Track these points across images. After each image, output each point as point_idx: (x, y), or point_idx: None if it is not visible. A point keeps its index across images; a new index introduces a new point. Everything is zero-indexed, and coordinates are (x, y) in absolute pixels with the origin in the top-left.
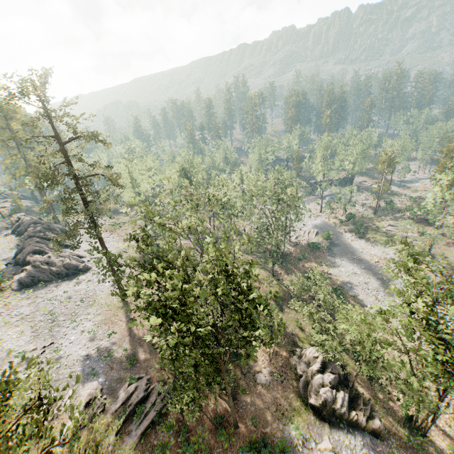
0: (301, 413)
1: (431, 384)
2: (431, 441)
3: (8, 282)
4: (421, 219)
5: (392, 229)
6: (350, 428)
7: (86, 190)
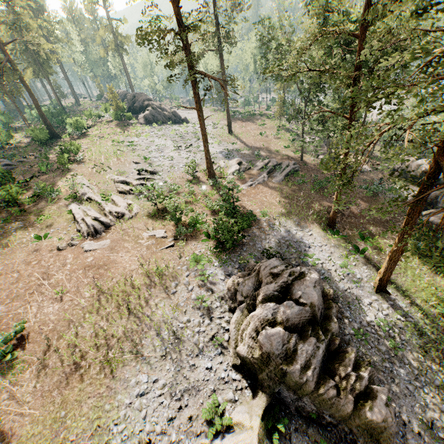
0: (401, 182)
1: None
2: None
3: (133, 121)
4: None
5: None
6: None
7: None
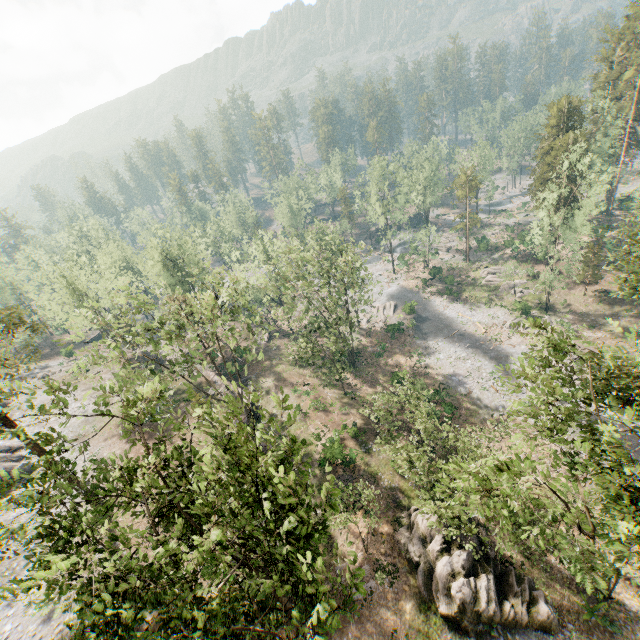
0: (431, 634)
1: (597, 508)
2: (619, 604)
3: None
4: (526, 256)
5: (494, 278)
6: (508, 631)
7: None
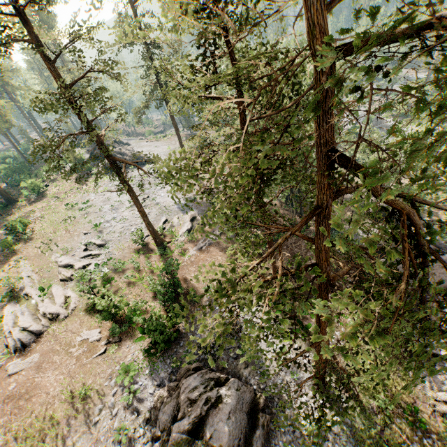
0: None
1: None
2: None
3: (94, 170)
4: None
5: None
6: None
7: (159, 51)
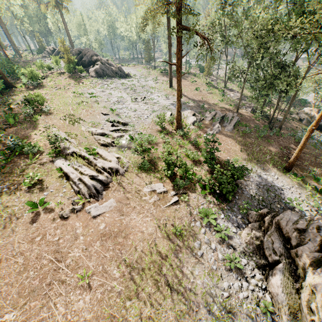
0: None
1: None
2: None
3: (84, 74)
4: None
5: None
6: None
7: None
